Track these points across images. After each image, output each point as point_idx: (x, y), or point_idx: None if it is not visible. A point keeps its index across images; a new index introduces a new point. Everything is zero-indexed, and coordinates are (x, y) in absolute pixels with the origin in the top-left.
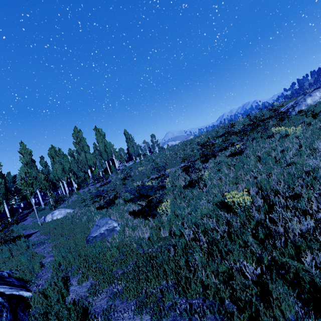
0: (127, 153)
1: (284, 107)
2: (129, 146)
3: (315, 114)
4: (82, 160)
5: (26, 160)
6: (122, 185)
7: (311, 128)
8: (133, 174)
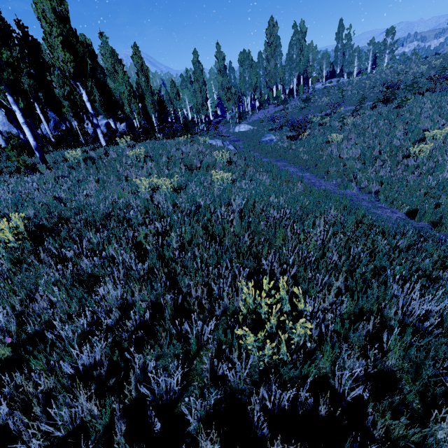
0: (331, 63)
1: None
2: (337, 53)
3: None
4: (270, 72)
5: (220, 67)
6: (298, 114)
7: None
8: (314, 104)
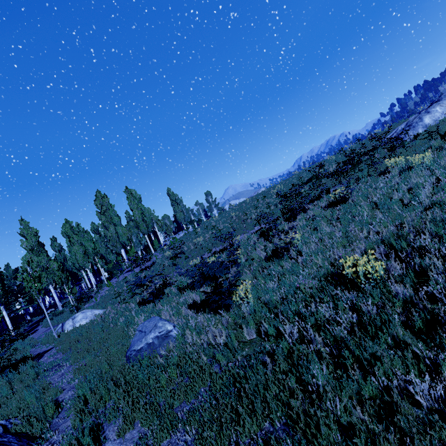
0: (174, 221)
1: (390, 133)
2: (176, 211)
3: (444, 134)
4: (111, 237)
5: (31, 245)
6: (172, 266)
7: (445, 153)
8: (187, 249)
